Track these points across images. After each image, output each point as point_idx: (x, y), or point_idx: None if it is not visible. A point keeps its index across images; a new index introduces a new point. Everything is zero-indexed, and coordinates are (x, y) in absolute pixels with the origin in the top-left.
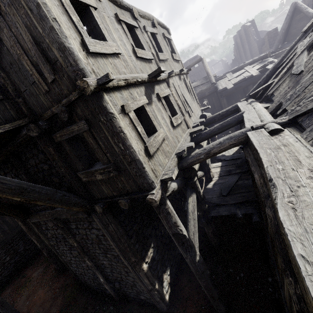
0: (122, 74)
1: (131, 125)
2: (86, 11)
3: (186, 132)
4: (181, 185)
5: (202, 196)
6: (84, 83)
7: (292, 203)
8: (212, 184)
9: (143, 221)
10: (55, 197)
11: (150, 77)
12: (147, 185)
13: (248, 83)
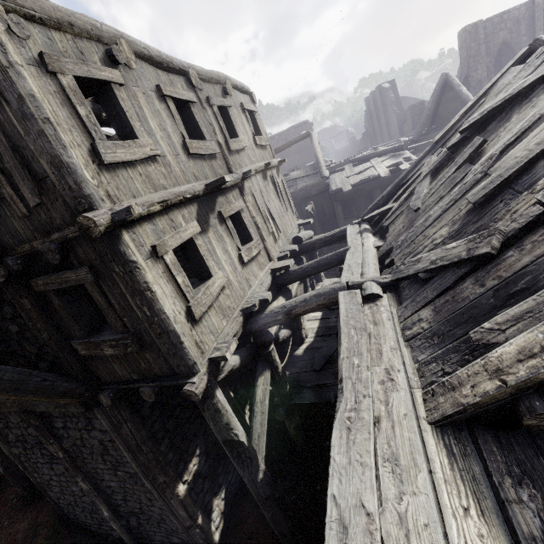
0: (158, 190)
1: (167, 275)
2: (105, 89)
3: (265, 268)
4: (247, 359)
5: (280, 374)
6: (90, 221)
7: (350, 421)
8: (303, 349)
9: (184, 412)
10: (27, 384)
11: (208, 188)
12: (186, 368)
13: (374, 186)
